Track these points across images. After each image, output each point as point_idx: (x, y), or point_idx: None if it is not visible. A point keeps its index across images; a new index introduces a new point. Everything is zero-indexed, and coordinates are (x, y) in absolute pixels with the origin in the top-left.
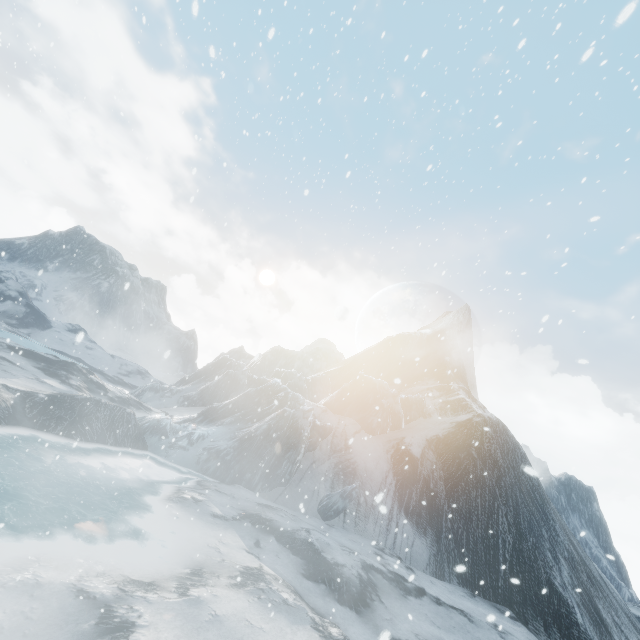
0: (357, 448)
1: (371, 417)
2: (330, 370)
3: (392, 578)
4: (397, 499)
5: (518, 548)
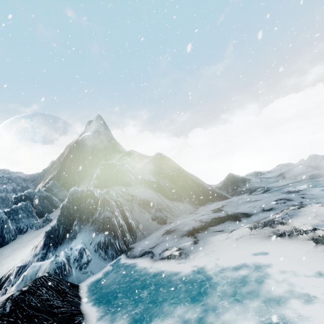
0: (137, 193)
1: (124, 179)
2: (50, 178)
3: (216, 211)
4: (167, 199)
5: (198, 186)
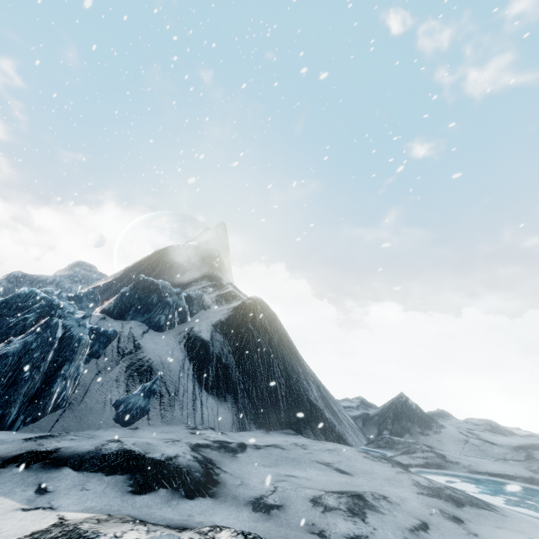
0: (149, 346)
1: (158, 316)
2: (98, 285)
3: (219, 446)
4: (197, 380)
5: (289, 385)
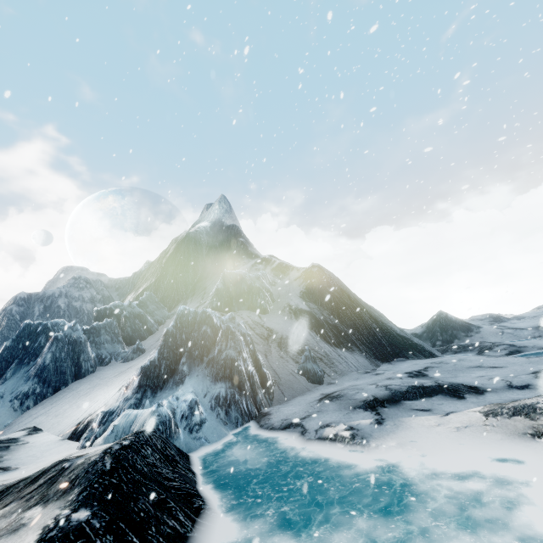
0: (276, 327)
1: (258, 301)
2: (145, 287)
3: (415, 375)
4: (326, 342)
5: (380, 327)
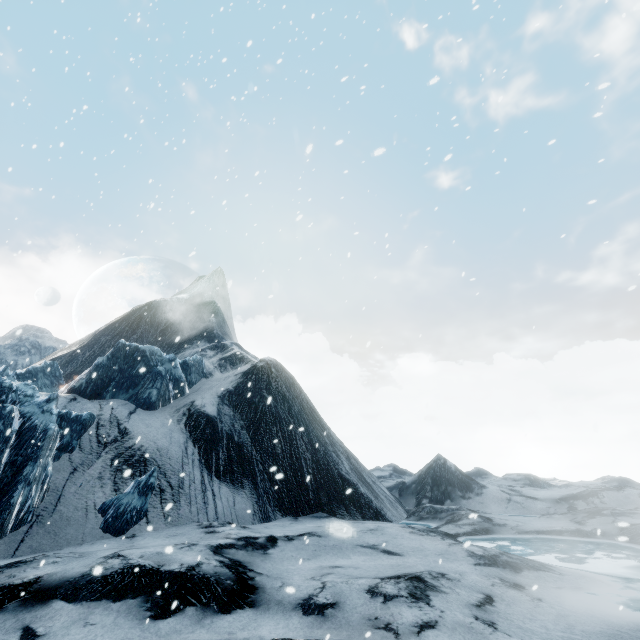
0: (139, 430)
1: (147, 390)
2: (58, 356)
3: (245, 544)
4: (205, 466)
5: (316, 460)
